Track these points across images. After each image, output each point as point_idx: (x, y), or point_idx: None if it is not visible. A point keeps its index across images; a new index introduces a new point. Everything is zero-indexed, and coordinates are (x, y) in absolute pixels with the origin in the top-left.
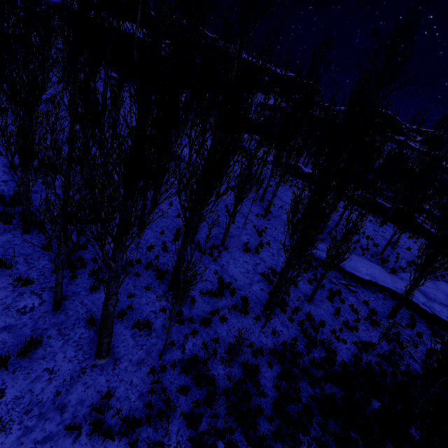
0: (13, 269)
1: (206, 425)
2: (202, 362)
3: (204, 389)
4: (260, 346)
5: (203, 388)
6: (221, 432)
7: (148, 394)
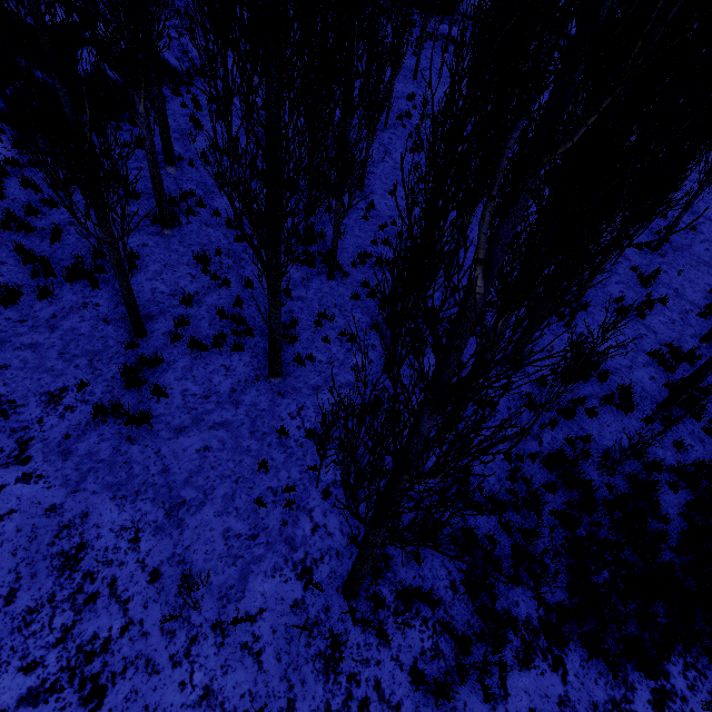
0: (333, 322)
1: (583, 531)
2: (569, 462)
3: (575, 493)
4: (654, 460)
5: (573, 491)
6: (608, 543)
7: (506, 481)
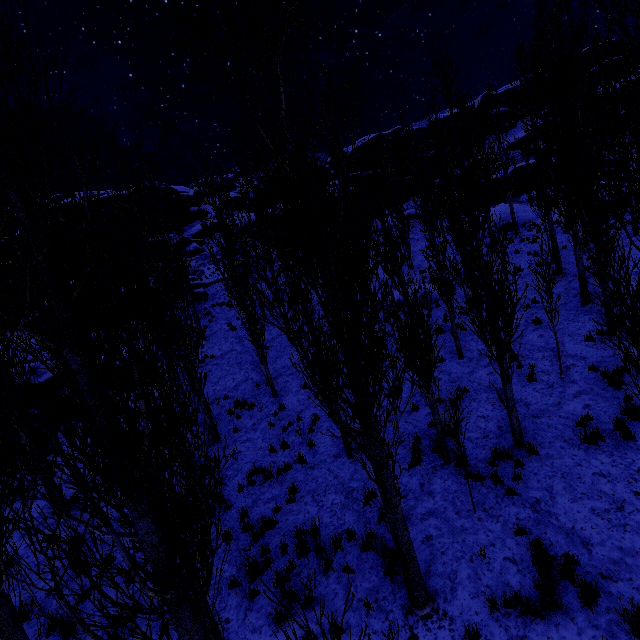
0: None
1: None
2: None
3: None
4: None
5: None
6: None
7: None
